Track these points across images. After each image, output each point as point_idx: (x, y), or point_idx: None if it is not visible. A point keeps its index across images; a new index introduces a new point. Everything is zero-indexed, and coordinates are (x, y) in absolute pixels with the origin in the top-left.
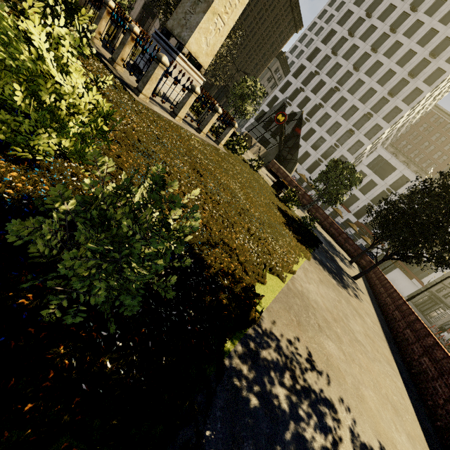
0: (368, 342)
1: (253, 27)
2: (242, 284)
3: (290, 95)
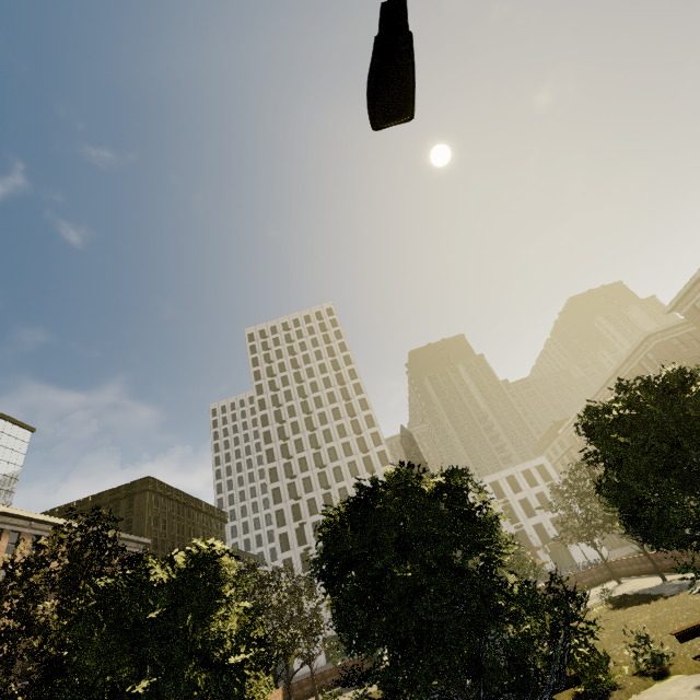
0: None
1: None
2: None
3: (302, 567)
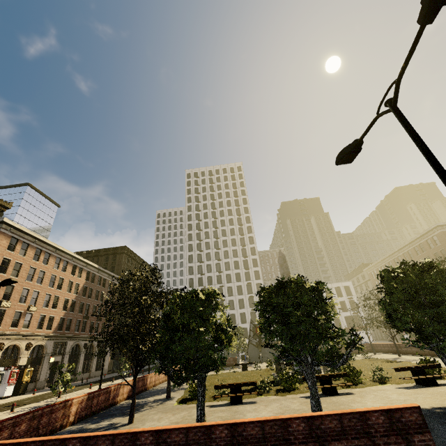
0: None
1: None
2: None
3: None
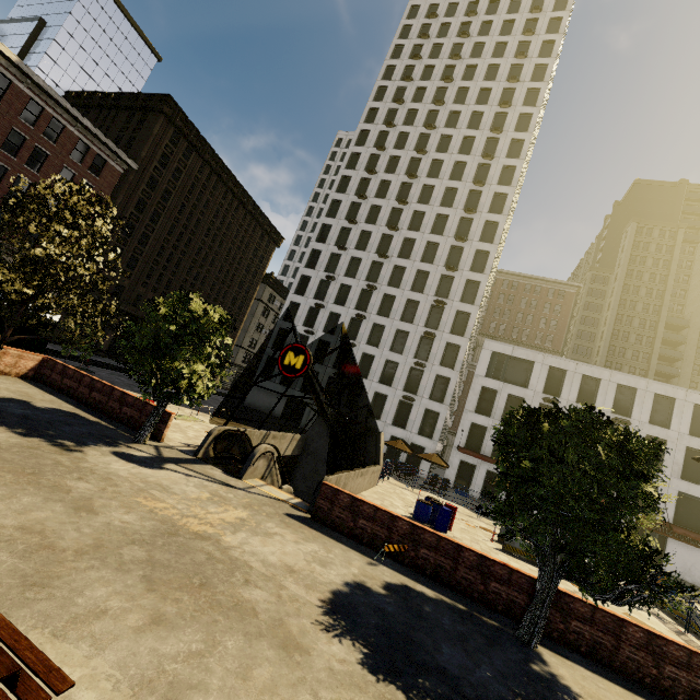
0: None
1: (206, 254)
2: None
3: (305, 321)
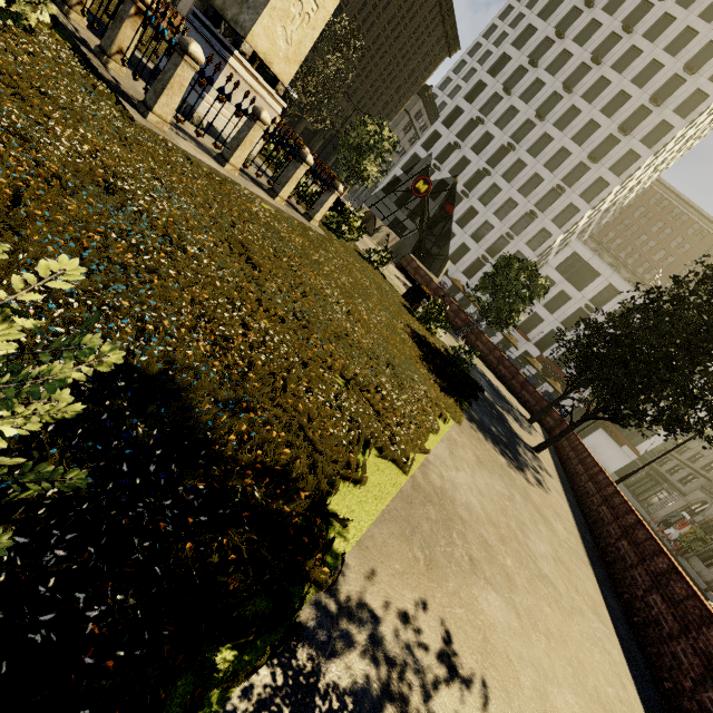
0: (560, 573)
1: (381, 44)
2: (302, 494)
3: (438, 155)
